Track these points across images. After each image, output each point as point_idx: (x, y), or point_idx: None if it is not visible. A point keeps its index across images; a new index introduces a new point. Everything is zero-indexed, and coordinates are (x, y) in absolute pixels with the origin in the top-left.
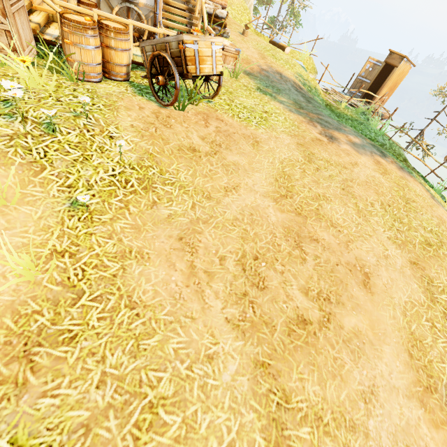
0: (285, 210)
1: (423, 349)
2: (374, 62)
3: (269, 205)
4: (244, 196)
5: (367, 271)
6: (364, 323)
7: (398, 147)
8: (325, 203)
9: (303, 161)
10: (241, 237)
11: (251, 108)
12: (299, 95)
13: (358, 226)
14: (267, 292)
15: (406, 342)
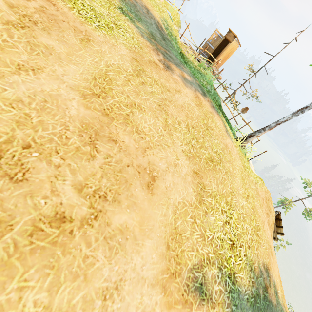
0: (91, 107)
1: (180, 241)
2: (218, 34)
3: (75, 98)
4: (43, 81)
5: (155, 174)
6: (135, 220)
7: (219, 96)
8: (137, 112)
9: (131, 73)
10: (16, 121)
11: (101, 14)
12: (157, 31)
13: (161, 137)
14: (25, 185)
15: (168, 236)
